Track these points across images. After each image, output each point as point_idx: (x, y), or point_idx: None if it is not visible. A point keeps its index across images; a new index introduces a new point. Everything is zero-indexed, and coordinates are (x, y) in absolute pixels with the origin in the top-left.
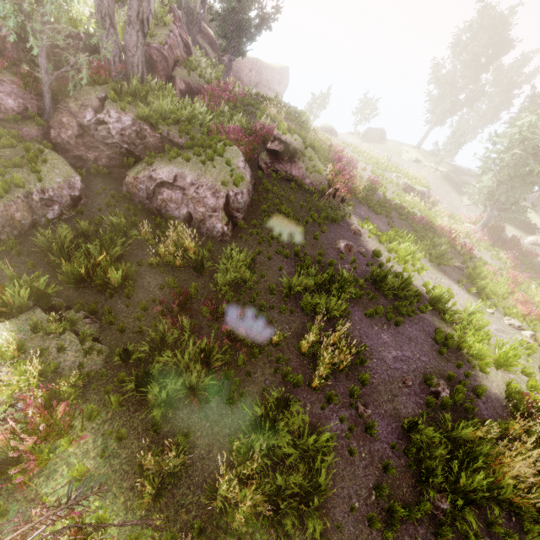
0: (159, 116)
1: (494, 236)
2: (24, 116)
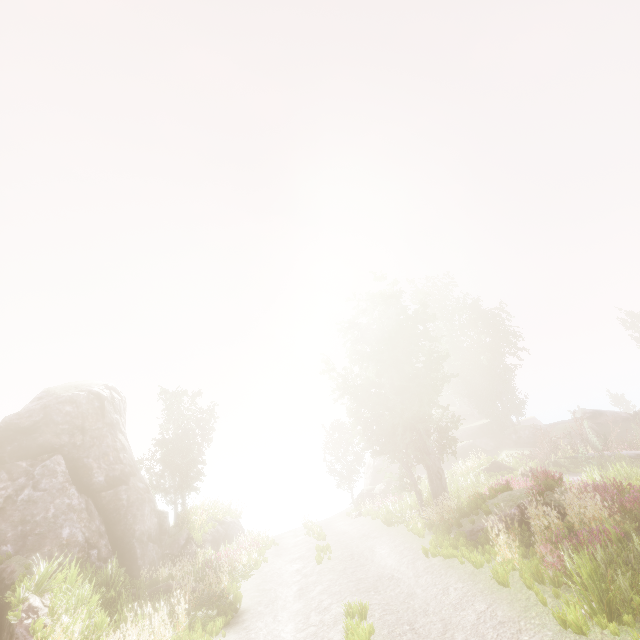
0: (536, 425)
1: None
2: (497, 446)
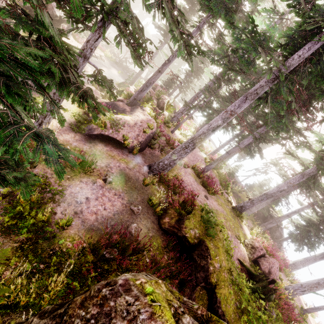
0: None
1: (147, 78)
2: None
